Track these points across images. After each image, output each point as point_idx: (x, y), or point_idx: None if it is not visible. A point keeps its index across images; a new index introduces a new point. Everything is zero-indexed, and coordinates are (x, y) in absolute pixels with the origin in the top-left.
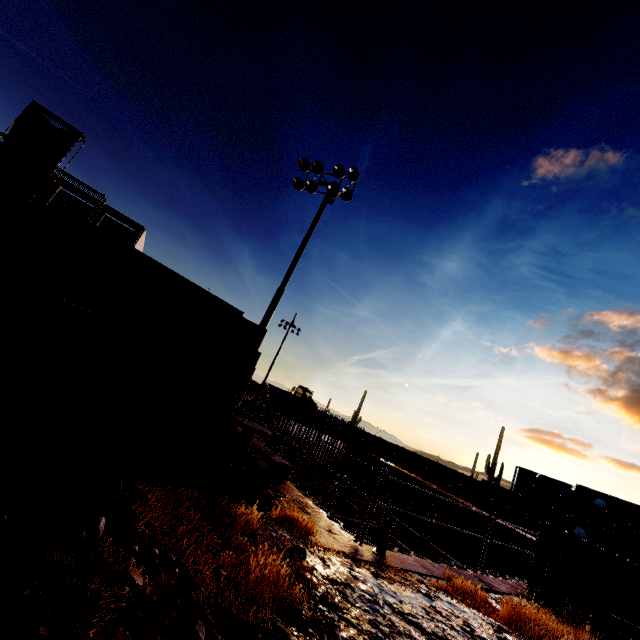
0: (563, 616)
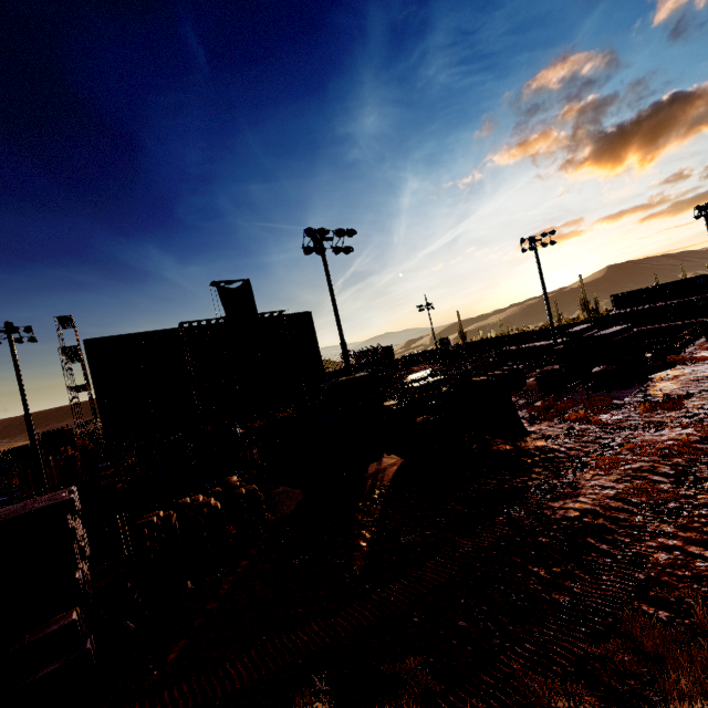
0: None
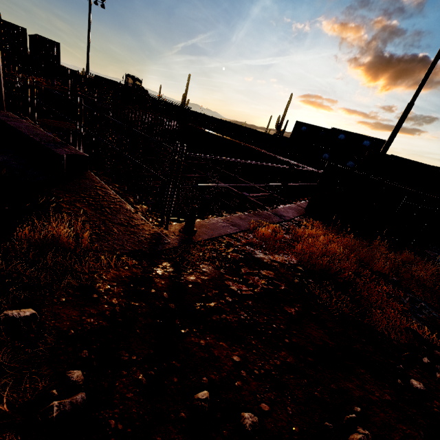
0: (329, 224)
